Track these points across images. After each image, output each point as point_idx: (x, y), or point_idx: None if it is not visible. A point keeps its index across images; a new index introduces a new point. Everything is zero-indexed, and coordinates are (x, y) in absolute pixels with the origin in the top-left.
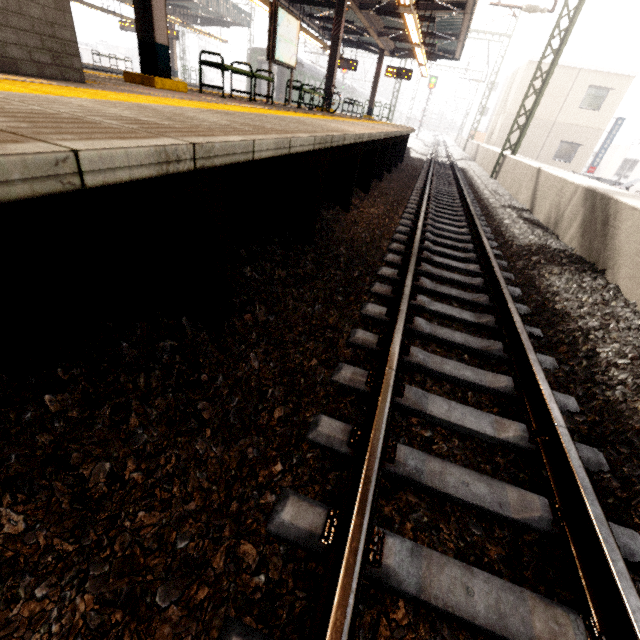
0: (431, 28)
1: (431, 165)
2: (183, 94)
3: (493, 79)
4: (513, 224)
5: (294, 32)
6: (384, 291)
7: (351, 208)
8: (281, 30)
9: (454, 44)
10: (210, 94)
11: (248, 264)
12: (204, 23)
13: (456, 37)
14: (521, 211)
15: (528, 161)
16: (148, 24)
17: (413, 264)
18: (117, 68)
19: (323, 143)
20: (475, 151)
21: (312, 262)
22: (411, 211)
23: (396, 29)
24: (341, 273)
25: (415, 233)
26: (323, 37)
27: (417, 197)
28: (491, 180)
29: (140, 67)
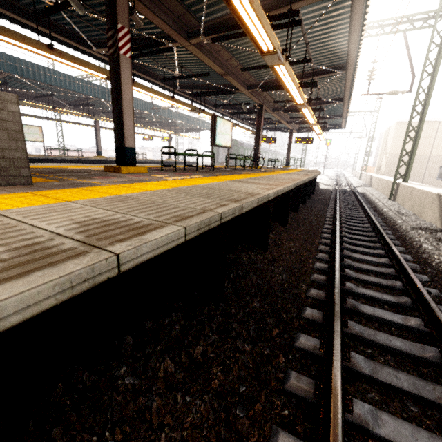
0: (322, 114)
1: (337, 194)
2: (137, 175)
3: (371, 135)
4: (434, 249)
5: (228, 128)
6: (303, 390)
7: (270, 245)
8: (219, 128)
9: (339, 120)
10: (171, 169)
11: (125, 361)
12: (187, 131)
13: (340, 116)
14: (434, 232)
15: (422, 187)
16: (123, 137)
17: (338, 335)
18: (138, 158)
19: (205, 226)
20: (369, 180)
21: (216, 332)
22: (326, 241)
23: (298, 118)
24: (249, 348)
25: (334, 275)
26: (254, 128)
27: (330, 224)
28: (391, 202)
29: (116, 162)
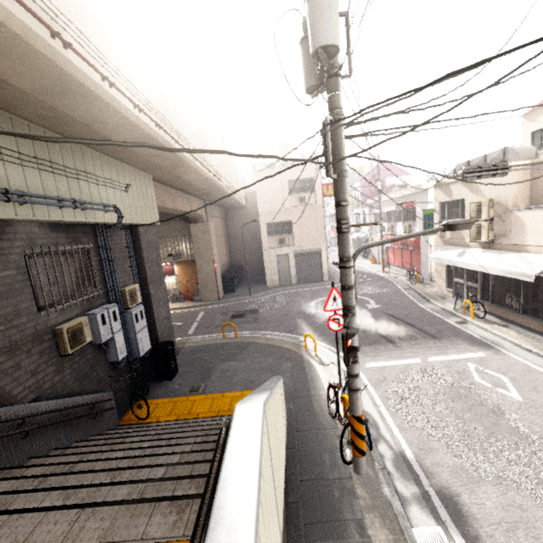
0: None
1: None
2: None
3: None
4: None
5: None
6: None
7: None
8: None
9: None
10: None
11: None
12: None
13: None
14: None
15: None
16: None
17: None
18: None
19: None
20: None
21: None
22: None
23: None
24: None
25: None
26: None
27: None
28: None
29: None
